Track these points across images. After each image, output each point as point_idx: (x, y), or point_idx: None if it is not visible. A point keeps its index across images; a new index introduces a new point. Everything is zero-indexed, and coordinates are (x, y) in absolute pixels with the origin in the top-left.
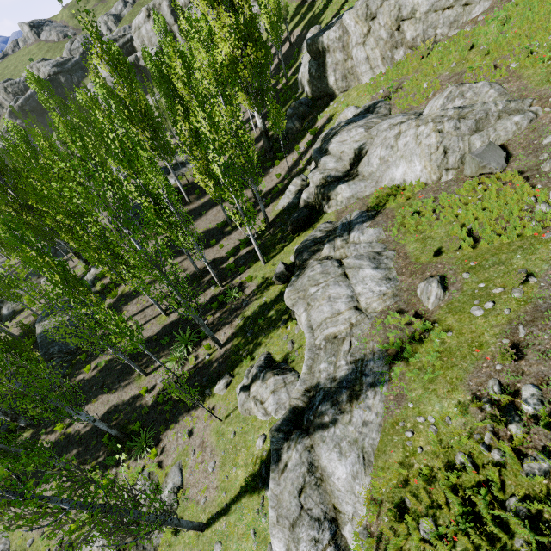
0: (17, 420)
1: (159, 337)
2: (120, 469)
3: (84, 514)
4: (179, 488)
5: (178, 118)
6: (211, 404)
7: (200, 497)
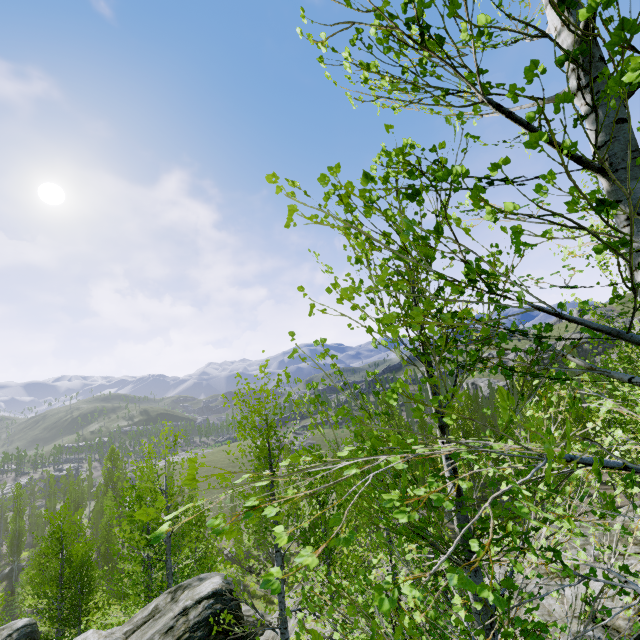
0: (478, 507)
1: None
2: None
3: None
4: None
5: None
6: None
7: None
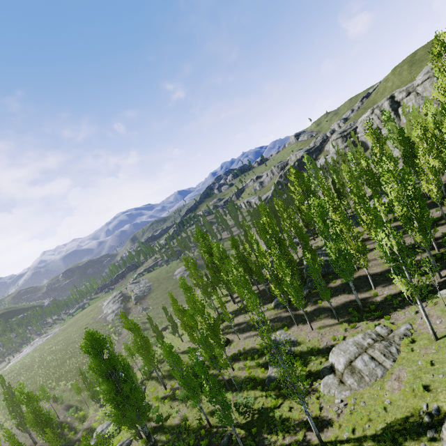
0: None
1: (383, 274)
2: (360, 323)
3: (340, 335)
4: (411, 329)
5: (418, 154)
6: (433, 301)
7: (430, 332)
